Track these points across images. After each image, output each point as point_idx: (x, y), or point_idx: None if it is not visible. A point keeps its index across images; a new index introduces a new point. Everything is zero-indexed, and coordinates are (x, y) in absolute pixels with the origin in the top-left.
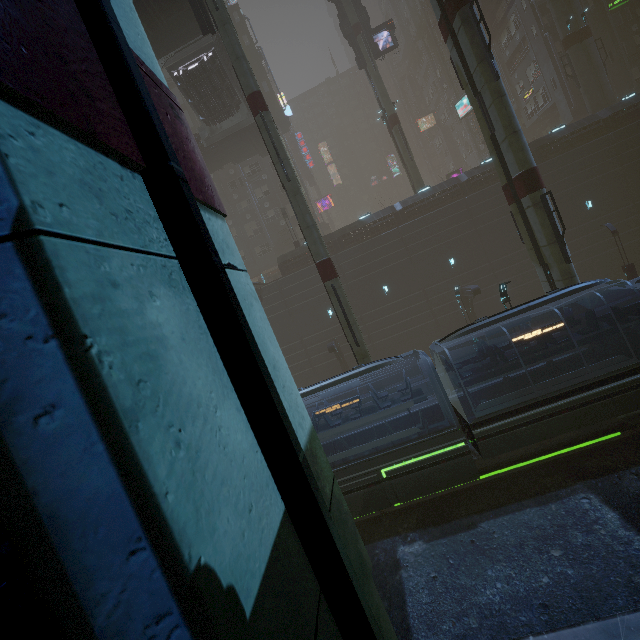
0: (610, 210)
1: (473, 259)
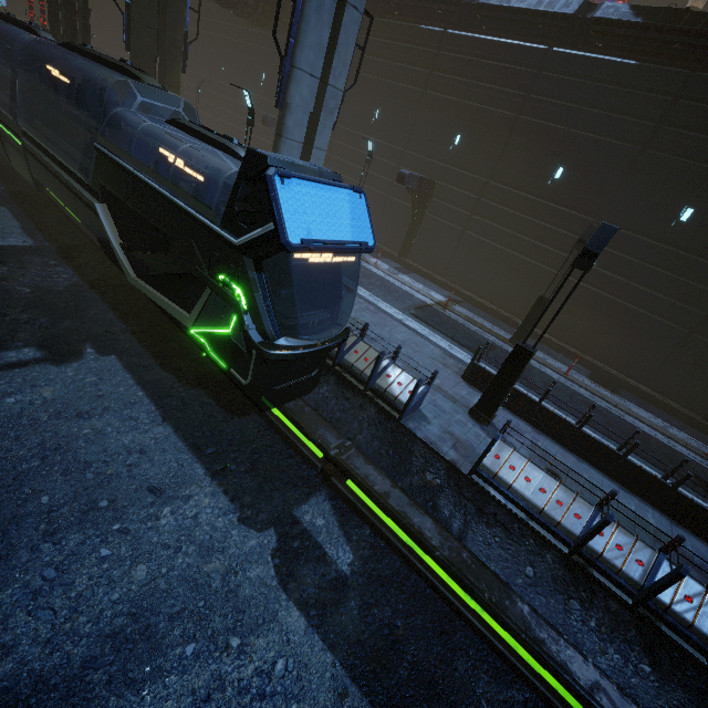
0: (700, 252)
1: (478, 159)
